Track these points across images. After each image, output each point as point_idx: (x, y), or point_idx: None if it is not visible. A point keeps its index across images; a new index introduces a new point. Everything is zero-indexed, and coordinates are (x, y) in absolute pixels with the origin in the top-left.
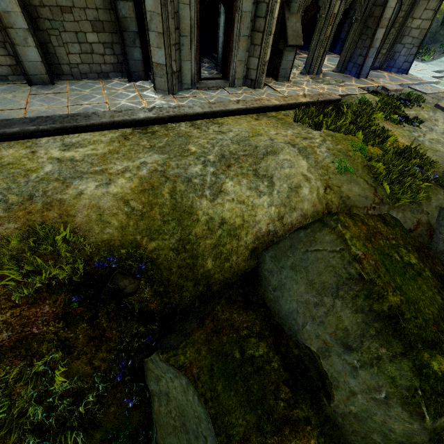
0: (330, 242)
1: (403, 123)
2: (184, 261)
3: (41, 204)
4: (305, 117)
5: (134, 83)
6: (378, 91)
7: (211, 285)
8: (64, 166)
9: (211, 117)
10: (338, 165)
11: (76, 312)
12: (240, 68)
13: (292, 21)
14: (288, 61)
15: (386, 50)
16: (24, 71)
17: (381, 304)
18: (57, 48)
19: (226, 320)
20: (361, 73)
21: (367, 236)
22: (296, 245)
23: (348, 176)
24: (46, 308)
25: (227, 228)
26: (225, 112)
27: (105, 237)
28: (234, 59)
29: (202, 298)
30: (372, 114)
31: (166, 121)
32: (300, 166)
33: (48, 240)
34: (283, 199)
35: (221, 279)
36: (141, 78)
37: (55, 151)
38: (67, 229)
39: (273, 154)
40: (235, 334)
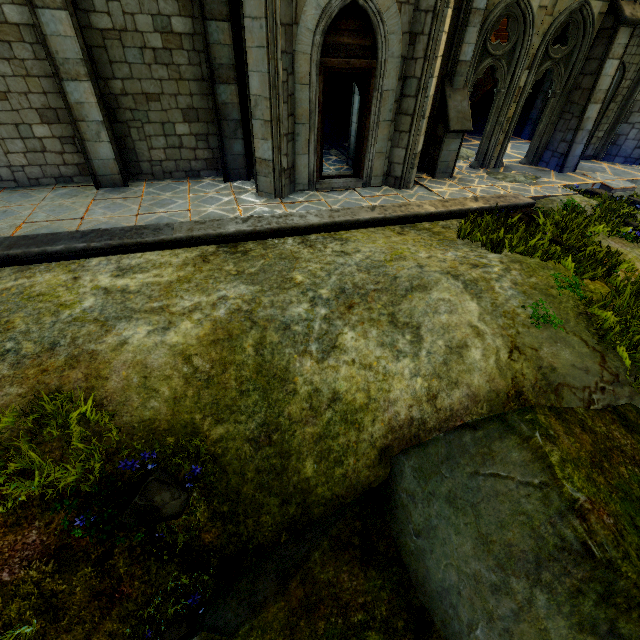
0: (521, 464)
1: None
2: (268, 460)
3: (65, 357)
4: (476, 232)
5: (231, 184)
6: (595, 190)
7: (309, 505)
8: (111, 299)
9: (332, 230)
10: (532, 312)
11: (79, 544)
12: (379, 162)
13: (456, 99)
14: (450, 151)
15: (604, 132)
16: (92, 171)
17: (635, 623)
18: (137, 143)
19: (327, 584)
20: (564, 165)
21: (594, 458)
22: (457, 458)
23: (551, 331)
24: (33, 535)
25: (341, 409)
26: (353, 223)
27: (147, 415)
28: (370, 150)
29: (293, 528)
30: (588, 227)
31: (266, 235)
32: (467, 311)
33: (57, 418)
34: (436, 366)
35: (328, 497)
36: (241, 177)
37: (104, 277)
38: (89, 401)
39: (422, 290)
40: (341, 617)
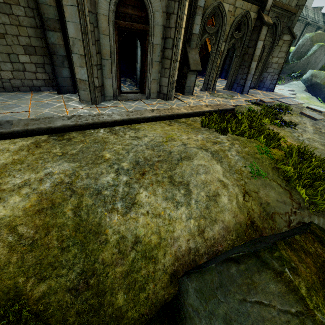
0: (278, 295)
1: (283, 126)
2: (86, 302)
3: None
4: (211, 123)
5: (62, 95)
6: (258, 102)
7: None
8: None
9: (129, 123)
10: (251, 170)
11: None
12: (154, 85)
13: (192, 53)
14: (191, 81)
15: (257, 76)
16: None
17: None
18: None
19: None
20: (243, 90)
21: (320, 278)
22: (228, 286)
23: (262, 180)
24: None
25: (141, 249)
26: (142, 119)
27: None
28: (148, 78)
29: None
30: (261, 120)
31: (85, 127)
32: (215, 171)
33: None
34: (202, 210)
35: (136, 317)
36: (69, 91)
37: None
38: None
39: (187, 160)
40: None
